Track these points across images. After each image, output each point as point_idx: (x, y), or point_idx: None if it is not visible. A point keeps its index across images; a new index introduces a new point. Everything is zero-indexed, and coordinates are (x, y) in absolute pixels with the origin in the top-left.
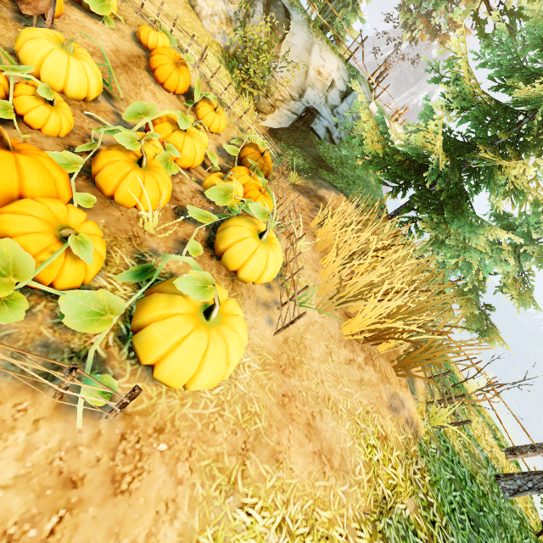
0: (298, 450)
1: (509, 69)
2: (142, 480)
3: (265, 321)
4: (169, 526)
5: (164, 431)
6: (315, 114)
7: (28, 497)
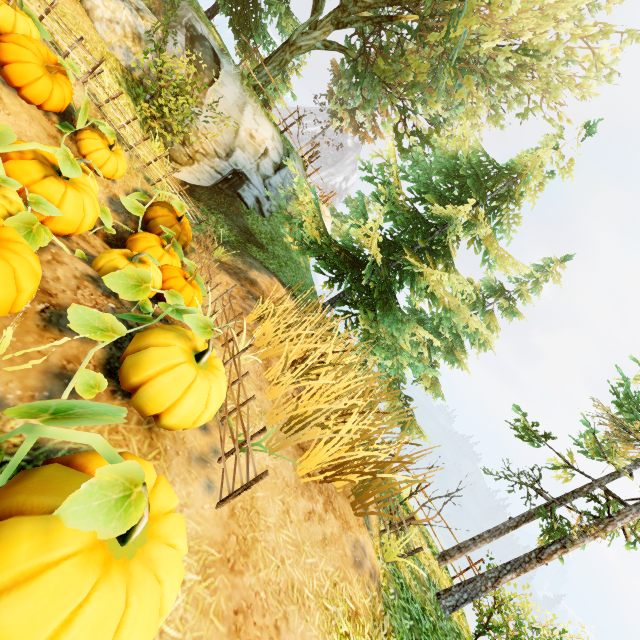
0: None
1: (426, 186)
2: None
3: (202, 488)
4: None
5: None
6: (244, 180)
7: None
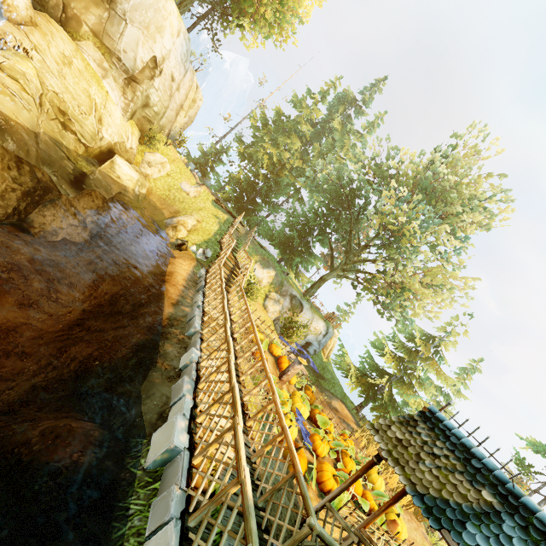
0: None
1: (400, 347)
2: None
3: None
4: None
5: None
6: (310, 344)
7: None
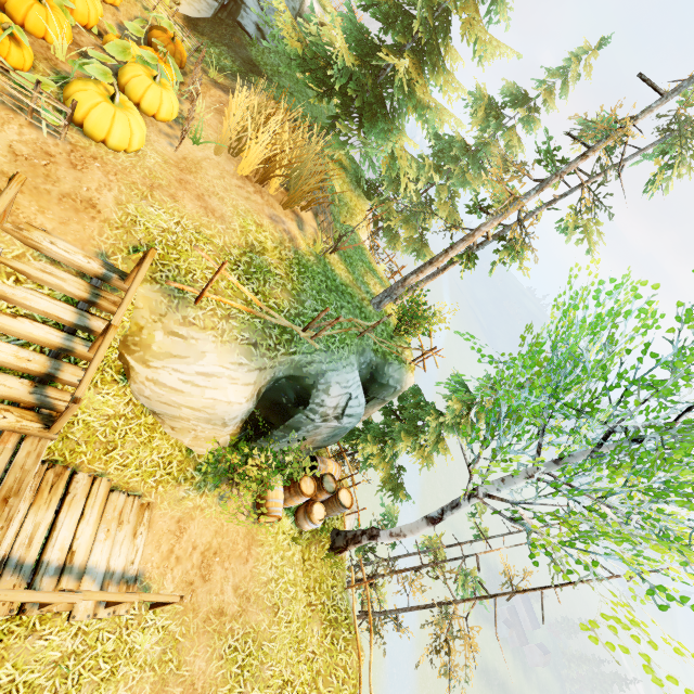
0: (190, 201)
1: None
2: (88, 171)
3: (167, 143)
4: (108, 192)
5: (97, 160)
6: (240, 4)
7: (29, 150)
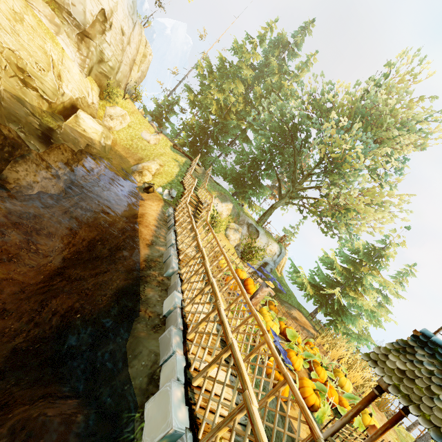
0: None
1: (346, 260)
2: None
3: None
4: None
5: None
6: (267, 264)
7: None
